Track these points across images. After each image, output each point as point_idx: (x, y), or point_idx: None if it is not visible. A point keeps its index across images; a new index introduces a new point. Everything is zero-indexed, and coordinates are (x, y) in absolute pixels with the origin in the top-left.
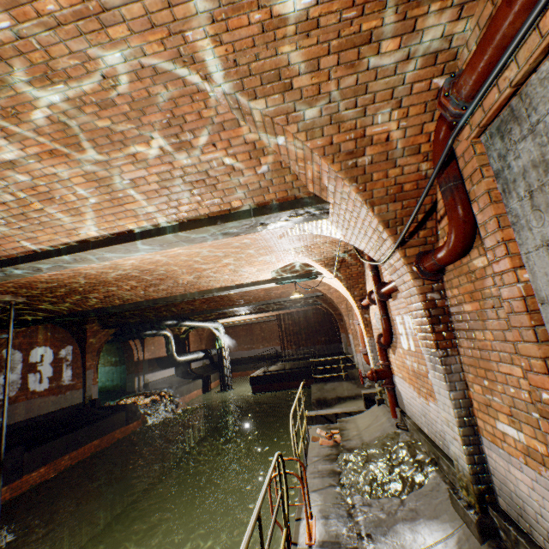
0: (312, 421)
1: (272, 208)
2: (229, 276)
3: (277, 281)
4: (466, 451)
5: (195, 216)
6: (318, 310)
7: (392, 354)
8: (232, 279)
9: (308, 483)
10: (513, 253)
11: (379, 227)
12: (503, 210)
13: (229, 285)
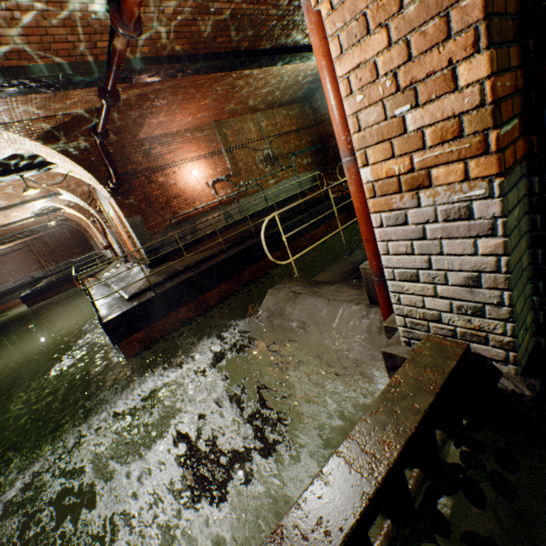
0: (86, 279)
1: (43, 198)
2: (1, 220)
3: (36, 217)
4: (120, 249)
5: (10, 204)
6: (66, 230)
7: (109, 237)
8: (4, 221)
9: (89, 285)
10: (105, 210)
11: (83, 201)
12: (102, 203)
13: (0, 225)
